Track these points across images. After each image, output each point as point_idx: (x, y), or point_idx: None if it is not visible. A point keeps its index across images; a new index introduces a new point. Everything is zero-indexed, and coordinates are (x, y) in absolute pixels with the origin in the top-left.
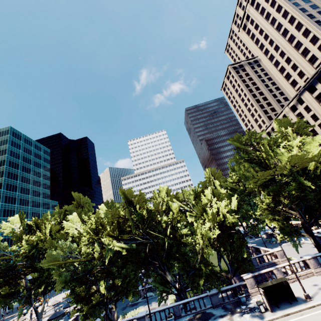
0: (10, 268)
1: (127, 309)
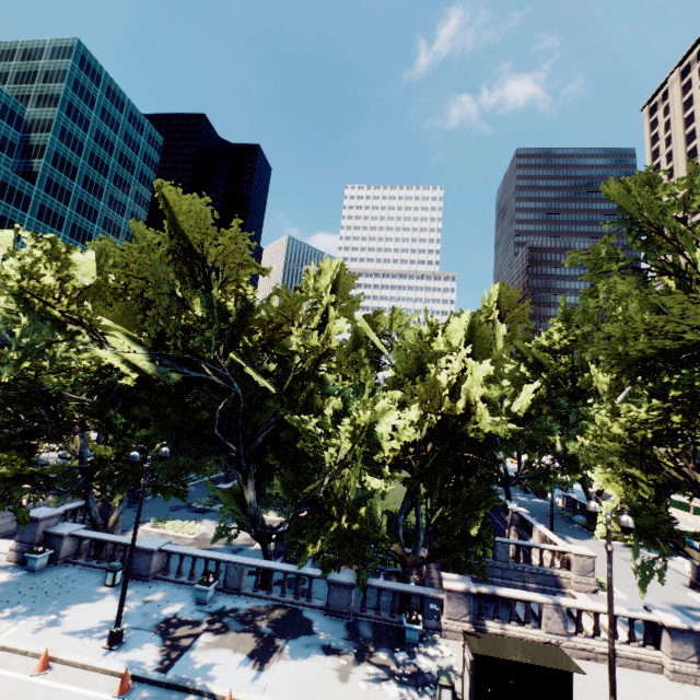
0: None
1: (179, 513)
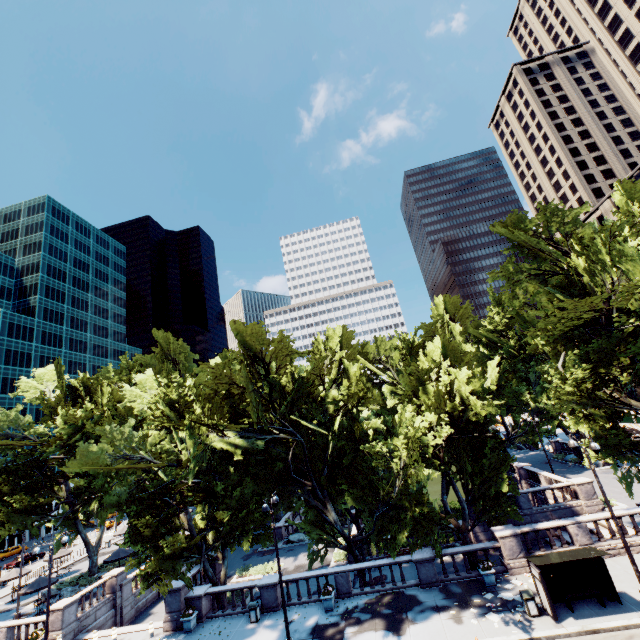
0: (35, 463)
1: (252, 560)
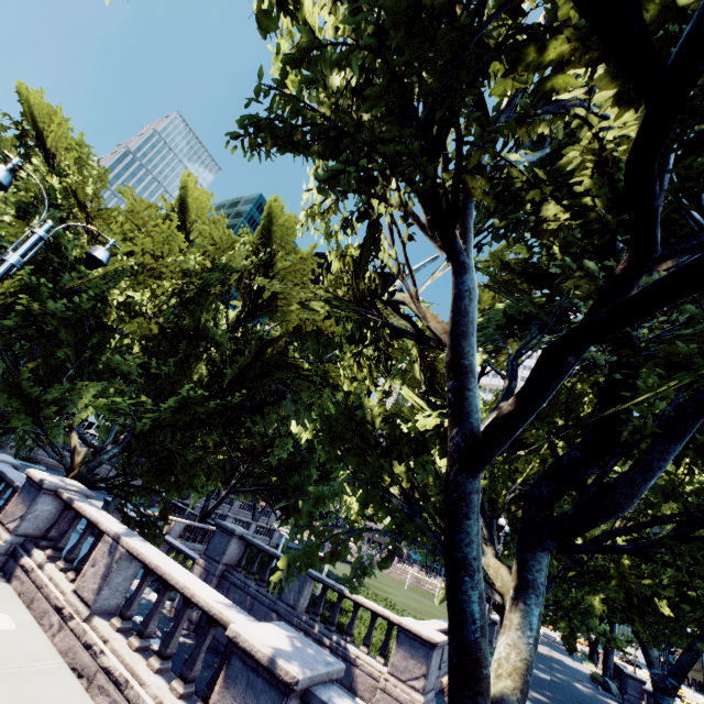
0: None
1: (96, 493)
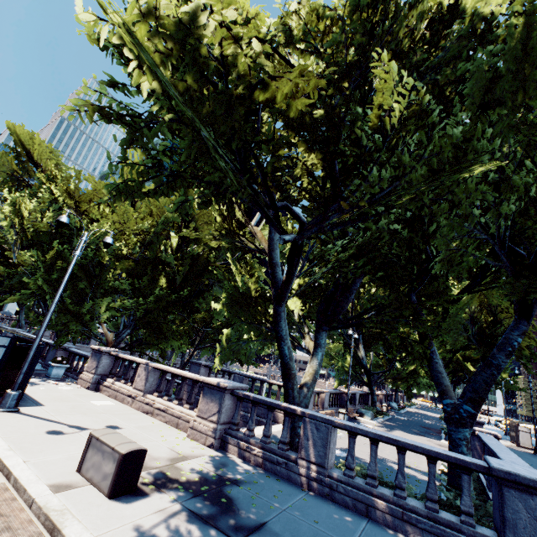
0: None
1: None
